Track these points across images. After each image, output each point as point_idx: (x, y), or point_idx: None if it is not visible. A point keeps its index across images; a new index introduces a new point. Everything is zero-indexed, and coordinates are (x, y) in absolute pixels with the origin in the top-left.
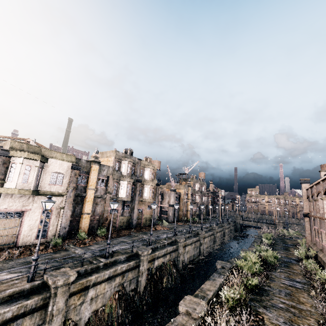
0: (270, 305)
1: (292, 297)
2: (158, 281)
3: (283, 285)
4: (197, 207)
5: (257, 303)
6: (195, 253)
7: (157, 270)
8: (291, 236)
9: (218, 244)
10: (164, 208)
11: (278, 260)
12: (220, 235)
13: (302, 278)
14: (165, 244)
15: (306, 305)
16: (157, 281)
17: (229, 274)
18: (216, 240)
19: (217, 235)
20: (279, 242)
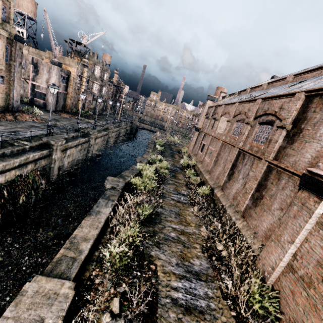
0: (163, 239)
1: (181, 217)
2: (5, 203)
3: (173, 202)
4: (94, 98)
5: (150, 241)
6: (81, 156)
7: (4, 189)
8: (176, 143)
9: (111, 144)
10: (40, 89)
11: (167, 169)
12: (115, 135)
13: (186, 189)
14: (26, 148)
15: (192, 225)
16: (4, 203)
17: (121, 201)
18: (110, 140)
19: (112, 135)
20: (167, 148)
